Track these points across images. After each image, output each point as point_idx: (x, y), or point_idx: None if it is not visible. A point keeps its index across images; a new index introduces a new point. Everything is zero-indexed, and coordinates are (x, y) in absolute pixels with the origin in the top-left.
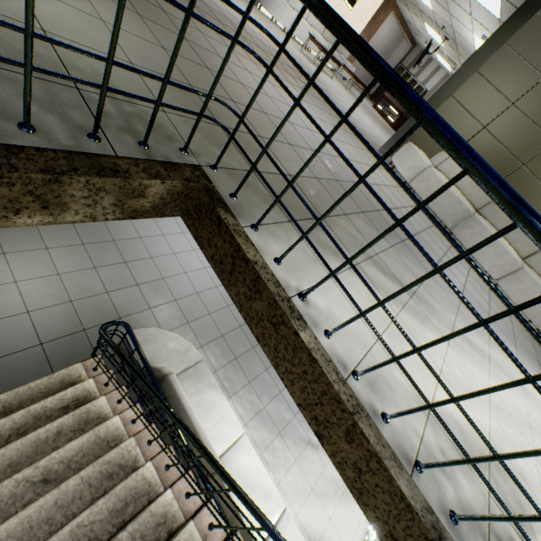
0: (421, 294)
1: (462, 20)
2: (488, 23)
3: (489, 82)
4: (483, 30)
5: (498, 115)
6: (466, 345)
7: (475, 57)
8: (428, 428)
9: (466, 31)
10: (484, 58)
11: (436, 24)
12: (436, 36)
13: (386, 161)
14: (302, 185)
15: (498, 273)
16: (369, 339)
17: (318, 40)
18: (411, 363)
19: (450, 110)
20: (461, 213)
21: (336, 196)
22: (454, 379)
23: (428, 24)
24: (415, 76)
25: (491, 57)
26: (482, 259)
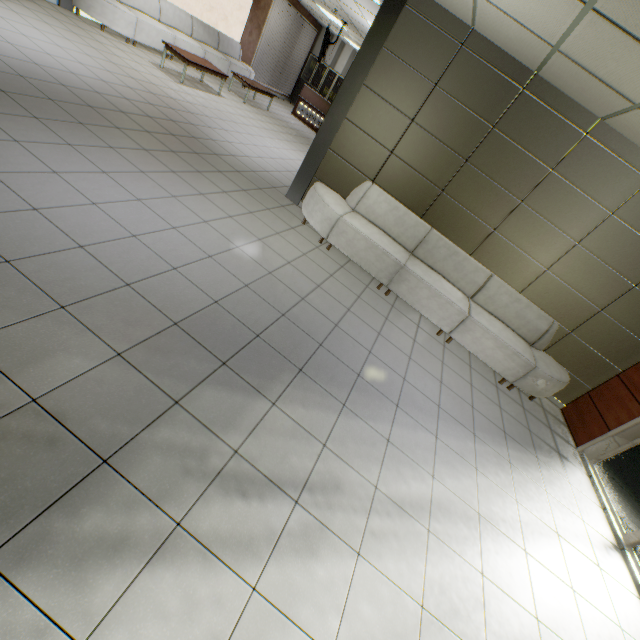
0: (320, 473)
1: (349, 4)
2: (372, 9)
3: (381, 96)
4: (373, 16)
5: (401, 136)
6: (393, 519)
7: (356, 67)
8: None
9: (358, 16)
10: (367, 68)
11: (328, 7)
12: (335, 20)
13: (300, 207)
14: (66, 405)
15: (448, 326)
16: None
17: (185, 45)
18: None
19: (350, 136)
20: (392, 266)
21: (162, 369)
22: None
23: (321, 5)
24: (332, 66)
25: (374, 66)
26: (428, 314)
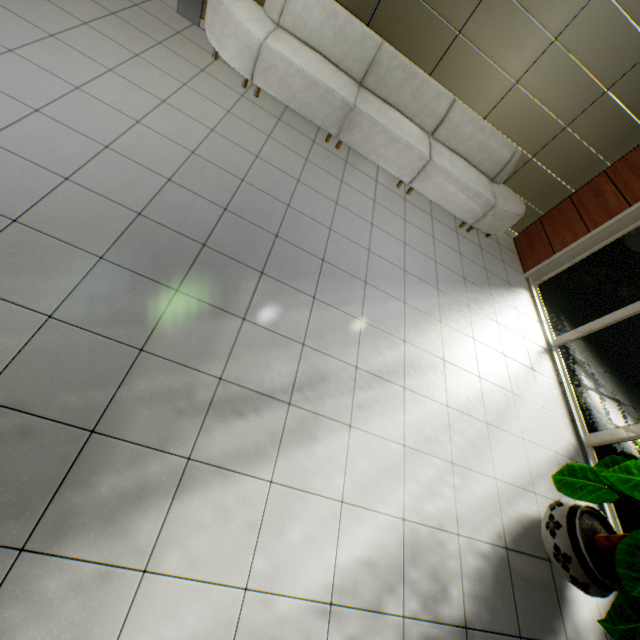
0: (305, 372)
1: None
2: None
3: None
4: None
5: None
6: (374, 389)
7: None
8: (332, 631)
9: None
10: None
11: None
12: None
13: (203, 30)
14: (20, 392)
15: (408, 176)
16: (235, 604)
17: None
18: (301, 551)
19: None
20: (339, 109)
21: (109, 319)
22: (360, 486)
23: None
24: None
25: None
26: (387, 165)
